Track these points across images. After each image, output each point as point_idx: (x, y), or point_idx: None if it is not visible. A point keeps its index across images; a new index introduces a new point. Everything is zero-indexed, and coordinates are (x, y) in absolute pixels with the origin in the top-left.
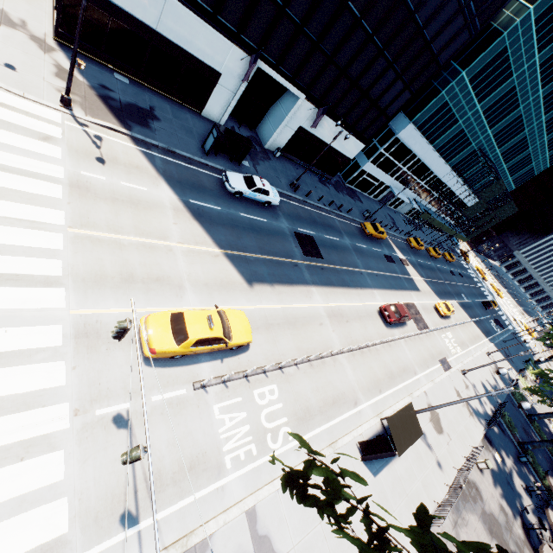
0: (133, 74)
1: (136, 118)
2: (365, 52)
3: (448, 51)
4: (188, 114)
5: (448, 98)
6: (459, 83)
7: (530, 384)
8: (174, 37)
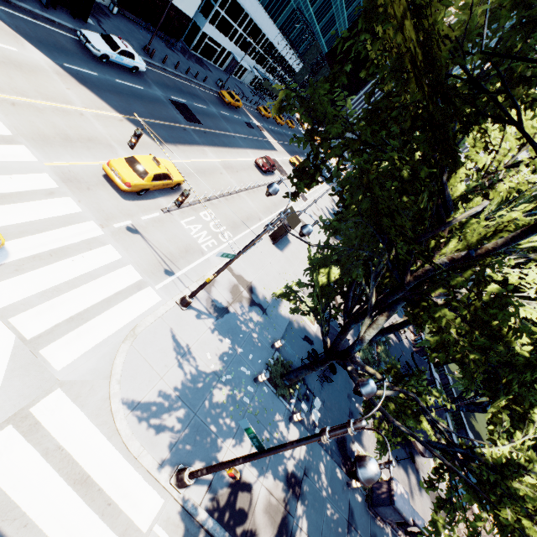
0: None
1: None
2: None
3: None
4: None
5: None
6: None
7: None
8: None
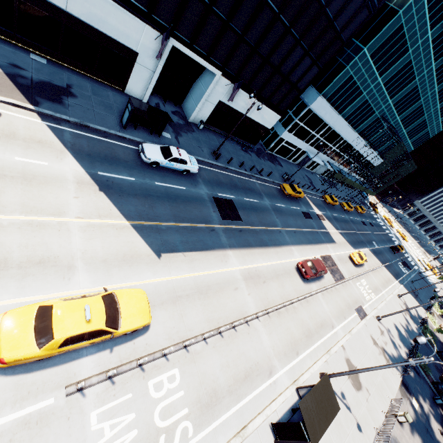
0: (51, 55)
1: (48, 95)
2: (273, 30)
3: (350, 28)
4: (110, 92)
5: (352, 72)
6: (361, 58)
7: (437, 319)
8: (86, 18)
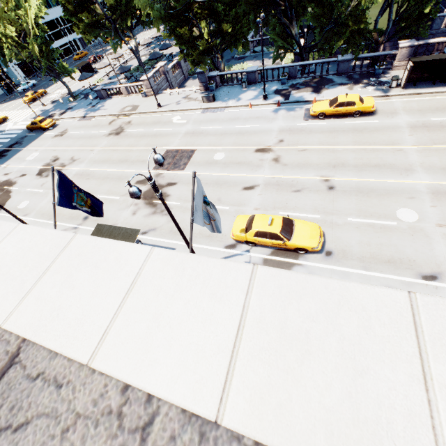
0: None
1: None
2: None
3: None
4: None
5: None
6: None
7: None
8: None
